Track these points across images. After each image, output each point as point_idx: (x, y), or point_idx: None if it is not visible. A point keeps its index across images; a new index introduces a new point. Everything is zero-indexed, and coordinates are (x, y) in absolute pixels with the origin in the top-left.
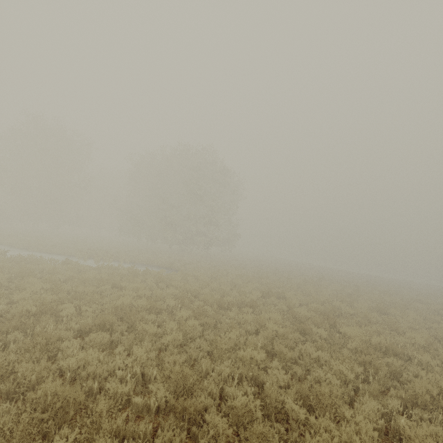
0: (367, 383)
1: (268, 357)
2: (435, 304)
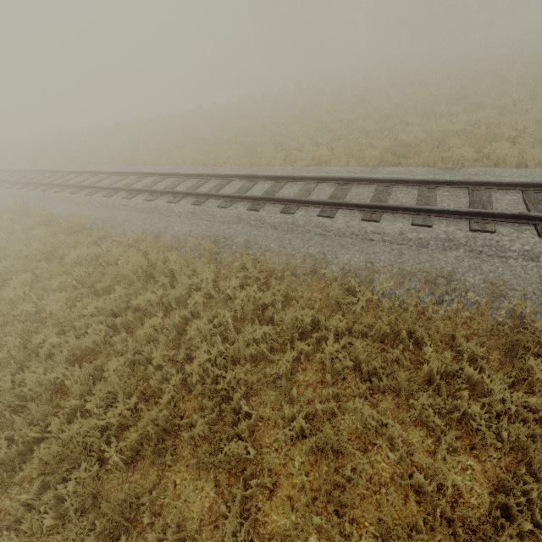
0: None
1: None
2: None
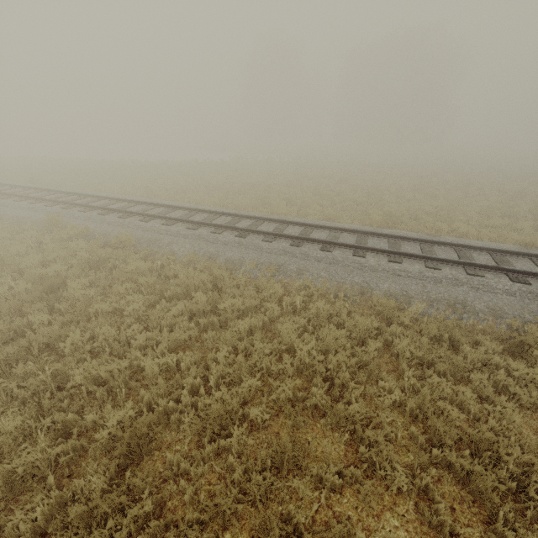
0: None
1: None
2: None
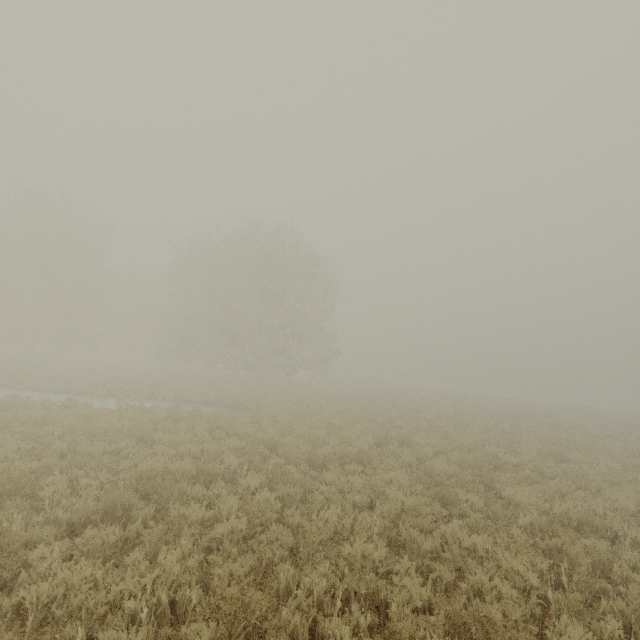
0: (558, 585)
1: (391, 549)
2: (633, 441)
